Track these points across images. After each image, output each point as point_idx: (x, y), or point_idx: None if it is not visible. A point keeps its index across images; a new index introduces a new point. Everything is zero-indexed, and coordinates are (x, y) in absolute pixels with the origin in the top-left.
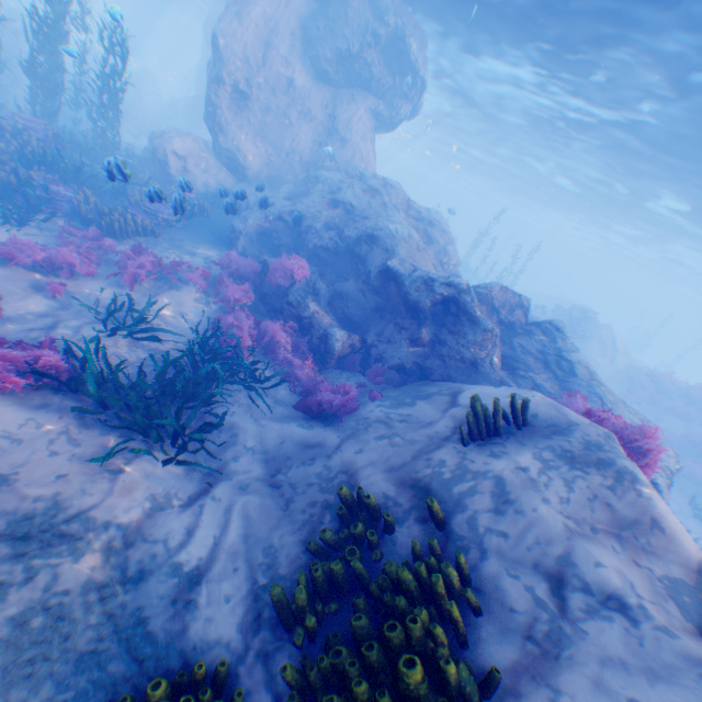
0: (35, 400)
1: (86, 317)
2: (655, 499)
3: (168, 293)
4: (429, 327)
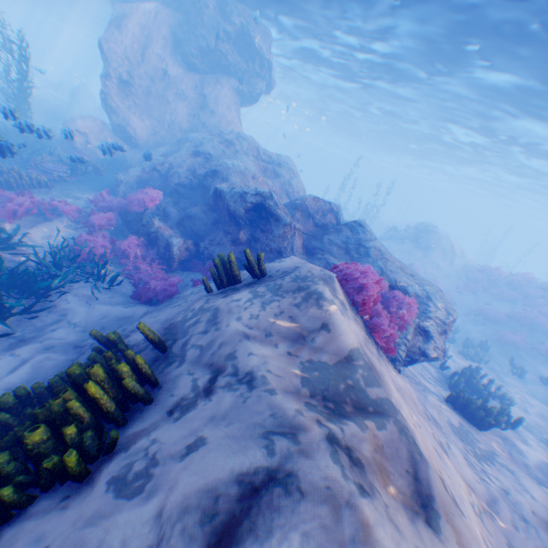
0: None
1: None
2: (333, 310)
3: (43, 223)
4: (246, 229)
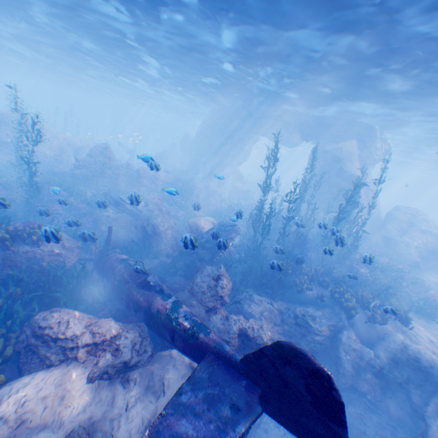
0: None
1: None
2: None
3: None
4: None
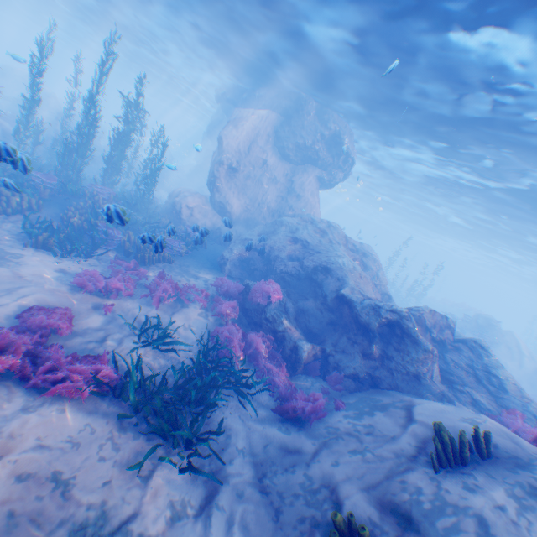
0: (90, 406)
1: (124, 329)
2: None
3: (179, 308)
4: (377, 343)
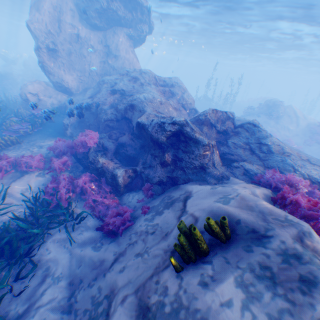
0: None
1: None
2: None
3: (19, 177)
4: (170, 152)
